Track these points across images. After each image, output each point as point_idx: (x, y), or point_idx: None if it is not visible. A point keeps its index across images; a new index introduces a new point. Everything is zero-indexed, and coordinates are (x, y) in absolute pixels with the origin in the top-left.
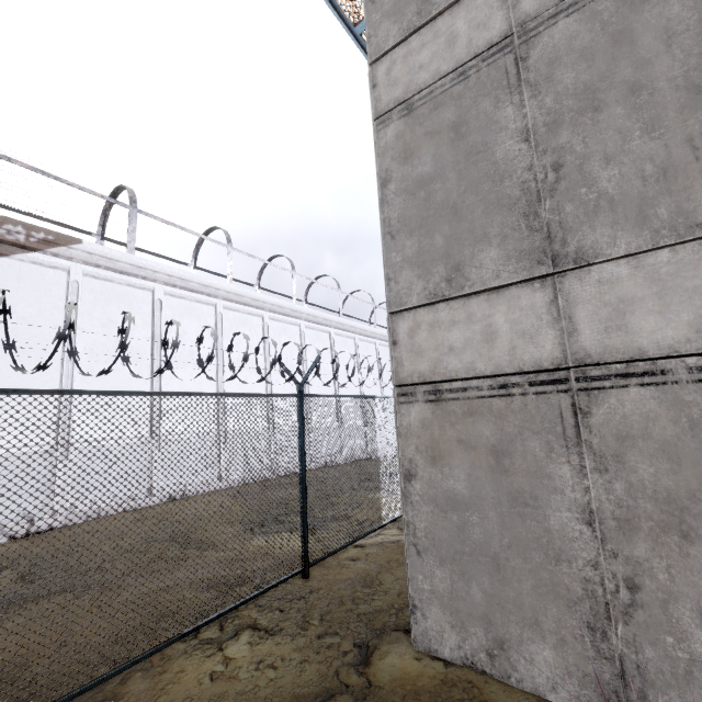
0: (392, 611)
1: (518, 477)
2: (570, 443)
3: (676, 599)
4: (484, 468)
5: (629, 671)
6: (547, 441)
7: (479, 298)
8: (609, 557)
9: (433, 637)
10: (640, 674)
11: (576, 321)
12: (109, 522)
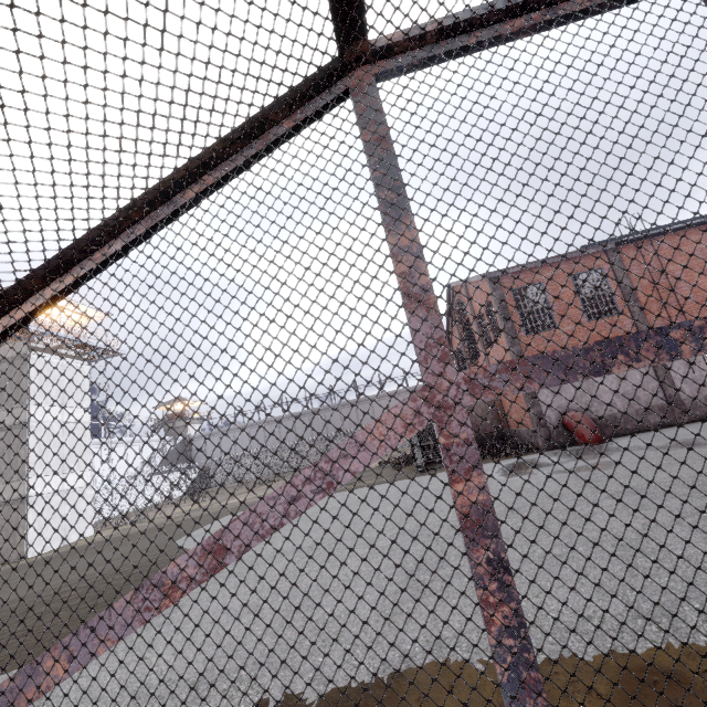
0: None
1: None
2: None
3: None
4: None
5: None
6: None
7: None
8: None
9: None
10: None
11: None
12: None
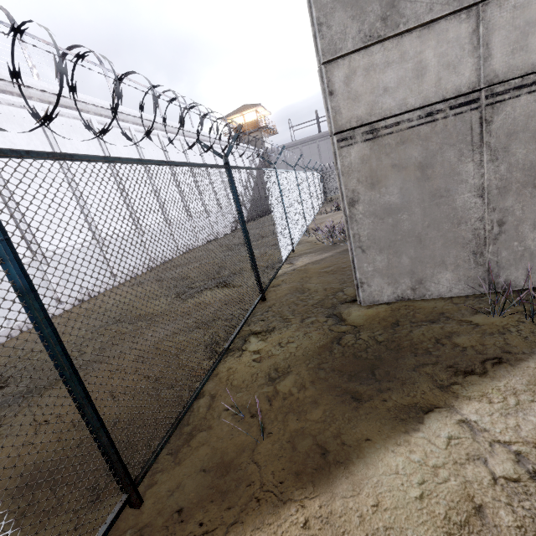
0: (330, 297)
1: (437, 180)
2: (475, 147)
3: (523, 222)
4: (412, 181)
5: (492, 267)
6: (460, 149)
7: (412, 36)
8: (490, 212)
9: (376, 295)
10: (497, 266)
11: (491, 47)
12: None
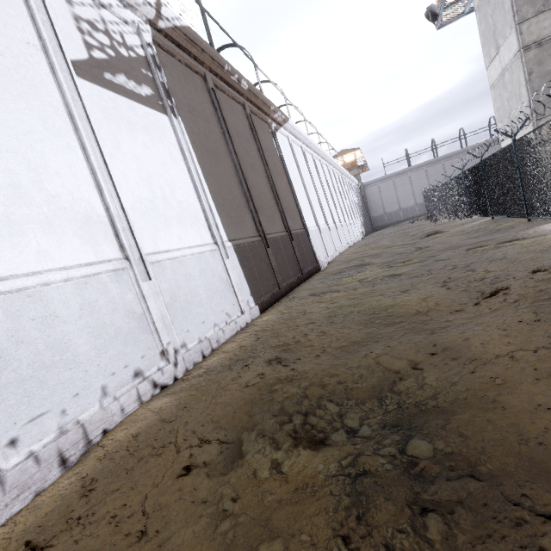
0: None
1: None
2: None
3: None
4: None
5: None
6: None
7: None
8: None
9: None
10: None
11: None
12: (345, 257)
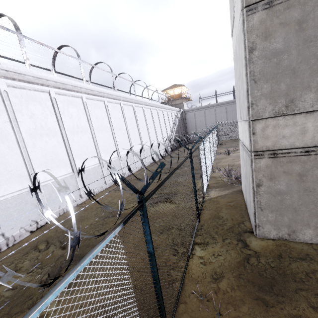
0: (236, 226)
1: (308, 183)
2: None
3: None
4: (294, 181)
5: None
6: None
7: (301, 115)
8: None
9: (266, 233)
10: None
11: None
12: None
